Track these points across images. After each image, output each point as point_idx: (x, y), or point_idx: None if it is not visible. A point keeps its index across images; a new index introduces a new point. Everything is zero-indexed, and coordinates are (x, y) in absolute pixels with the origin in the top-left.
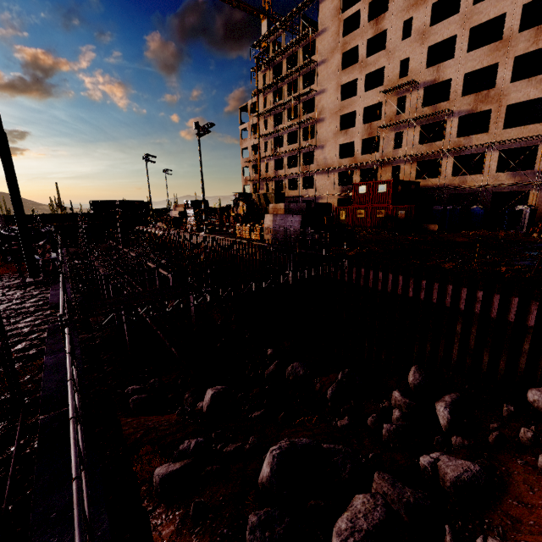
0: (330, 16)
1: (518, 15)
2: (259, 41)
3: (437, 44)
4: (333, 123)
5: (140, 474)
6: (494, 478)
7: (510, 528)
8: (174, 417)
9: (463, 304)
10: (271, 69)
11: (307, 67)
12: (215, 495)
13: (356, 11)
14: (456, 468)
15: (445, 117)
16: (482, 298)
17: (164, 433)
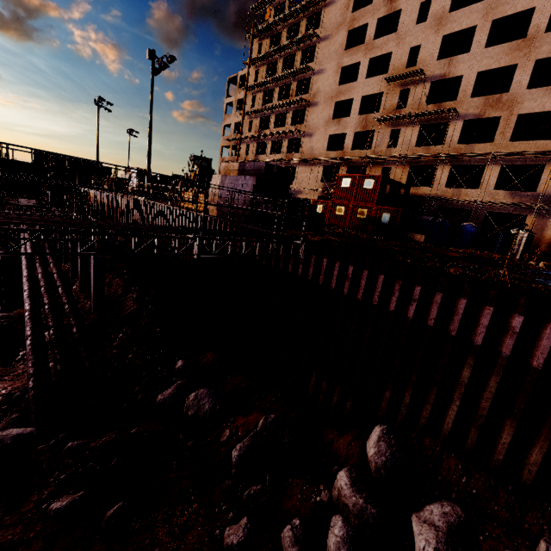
0: None
1: (548, 12)
2: (260, 4)
3: (453, 36)
4: (326, 109)
5: None
6: None
7: None
8: None
9: (482, 335)
10: (269, 38)
11: (308, 41)
12: None
13: None
14: None
15: (450, 116)
16: (520, 329)
17: None
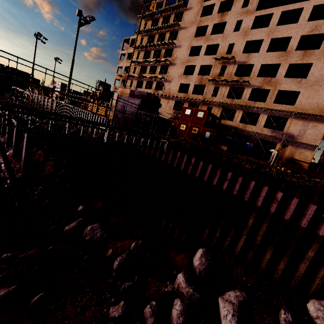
0: (196, 1)
1: (297, 40)
2: None
3: (251, 42)
4: (180, 68)
5: None
6: None
7: None
8: None
9: (261, 201)
10: (151, 20)
11: (174, 27)
12: None
13: (212, 4)
14: None
15: (246, 85)
16: (280, 199)
17: None
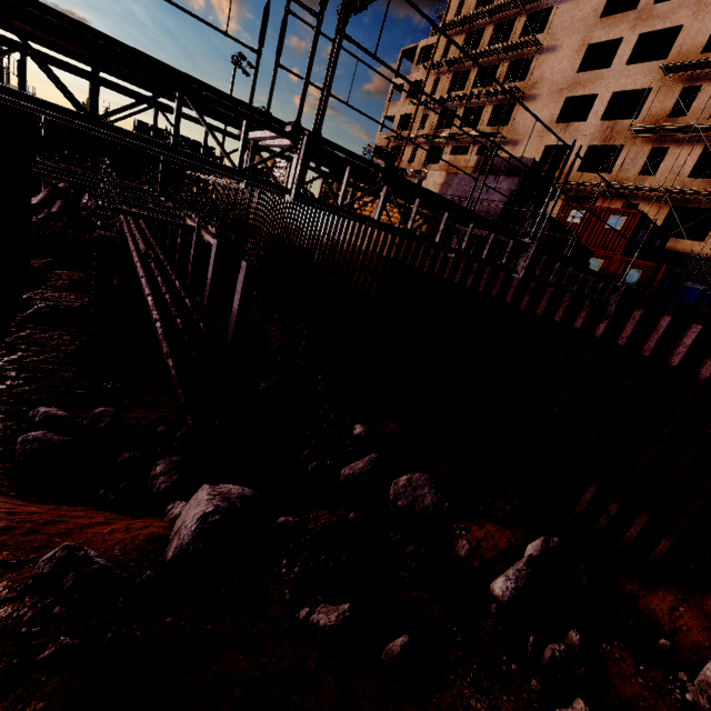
0: None
1: None
2: None
3: None
4: (549, 107)
5: None
6: None
7: None
8: None
9: None
10: None
11: (541, 0)
12: None
13: None
14: None
15: None
16: None
17: None
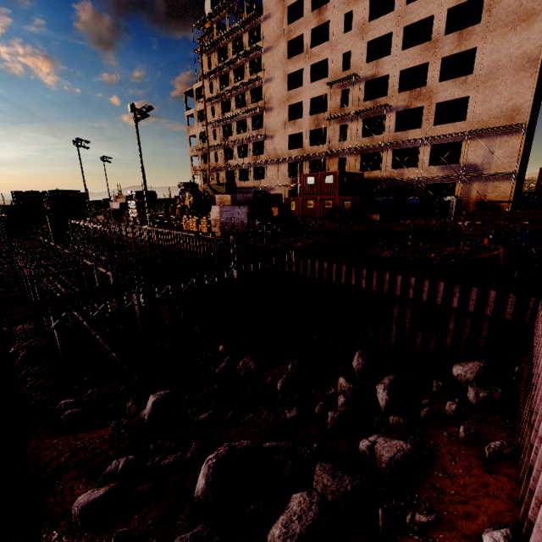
0: (274, 1)
1: (444, 18)
2: (202, 21)
3: (376, 40)
4: (281, 113)
5: (60, 506)
6: (423, 453)
7: (435, 500)
8: (109, 432)
9: (399, 290)
10: (216, 52)
11: (253, 53)
12: (144, 520)
13: None
14: (390, 449)
15: (384, 111)
16: (414, 284)
17: (95, 452)
